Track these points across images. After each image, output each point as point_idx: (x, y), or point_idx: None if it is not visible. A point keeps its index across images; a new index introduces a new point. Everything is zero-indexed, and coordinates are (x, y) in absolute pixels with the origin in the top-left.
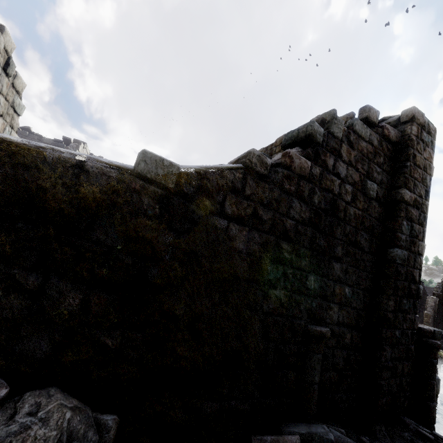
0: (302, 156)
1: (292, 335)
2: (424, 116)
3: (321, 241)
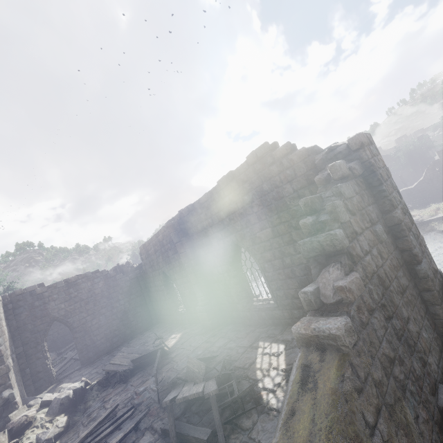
0: (348, 274)
1: (442, 431)
2: (364, 134)
3: (398, 324)
